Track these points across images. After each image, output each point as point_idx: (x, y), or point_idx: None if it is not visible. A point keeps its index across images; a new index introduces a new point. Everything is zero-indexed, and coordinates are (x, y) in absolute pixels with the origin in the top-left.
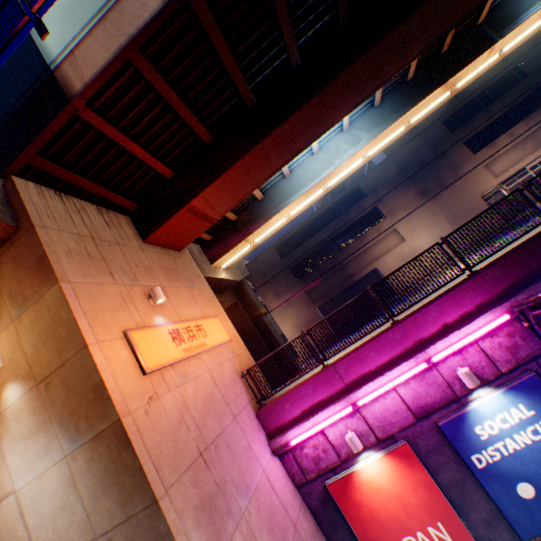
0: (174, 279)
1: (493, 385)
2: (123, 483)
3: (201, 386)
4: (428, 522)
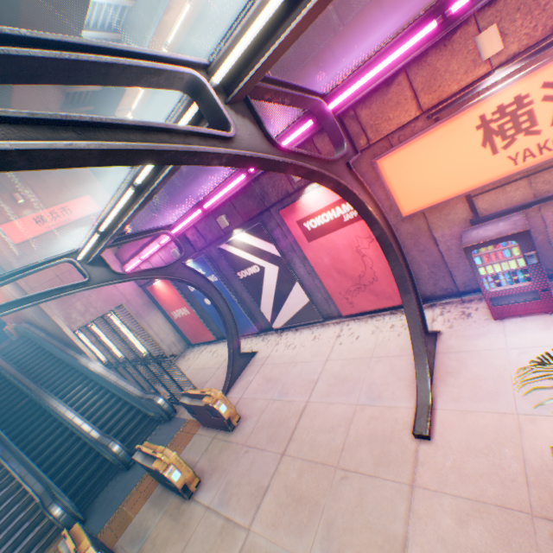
0: (43, 175)
1: (193, 258)
2: (19, 286)
3: (64, 246)
4: (182, 307)
